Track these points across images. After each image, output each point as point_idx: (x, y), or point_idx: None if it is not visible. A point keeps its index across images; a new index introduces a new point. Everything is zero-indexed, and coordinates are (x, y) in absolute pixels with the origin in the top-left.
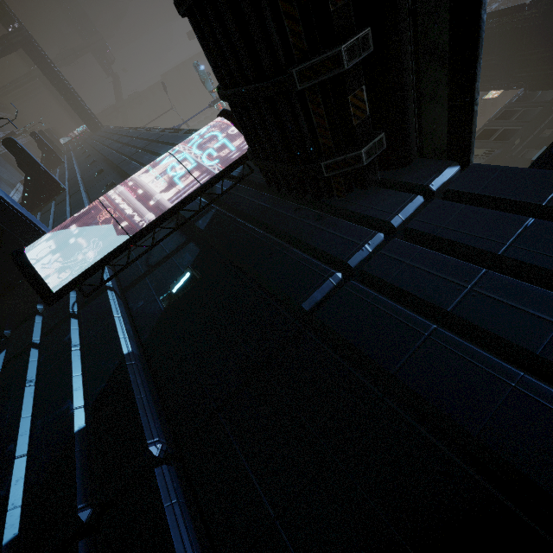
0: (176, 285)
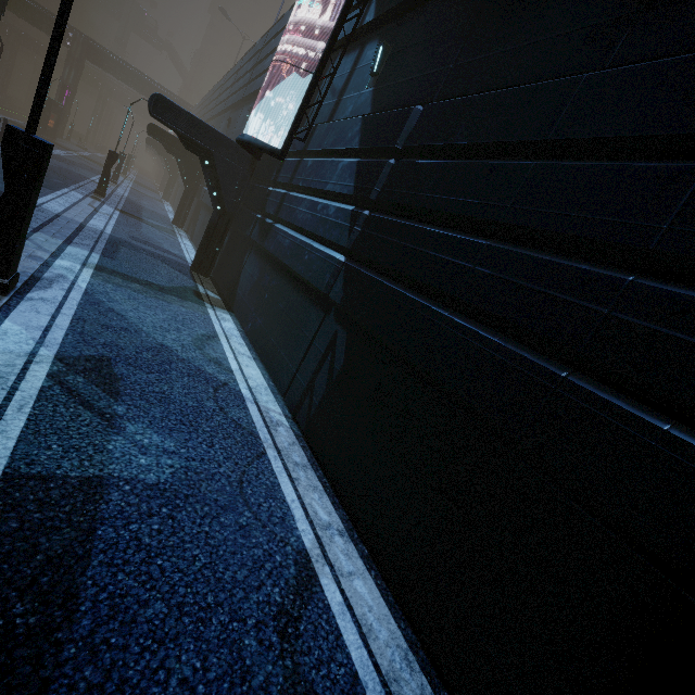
0: (374, 65)
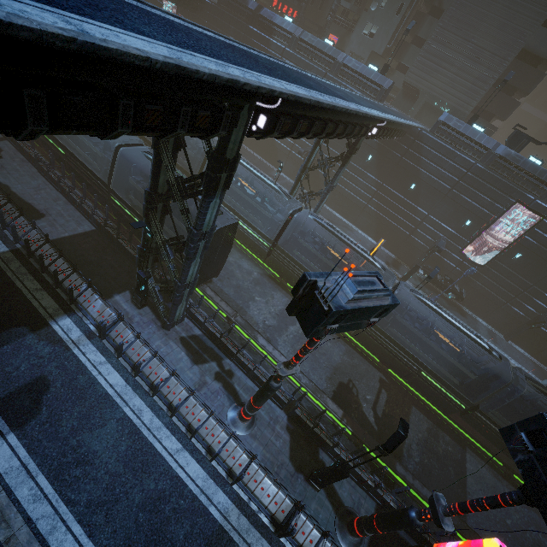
0: None
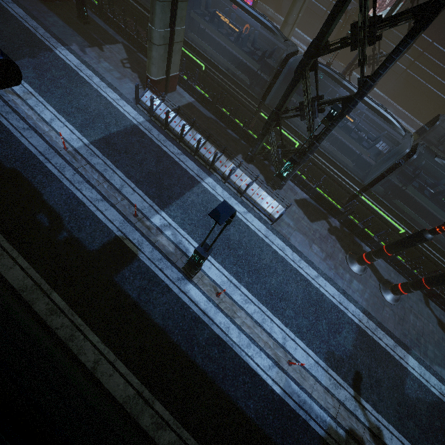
0: None
